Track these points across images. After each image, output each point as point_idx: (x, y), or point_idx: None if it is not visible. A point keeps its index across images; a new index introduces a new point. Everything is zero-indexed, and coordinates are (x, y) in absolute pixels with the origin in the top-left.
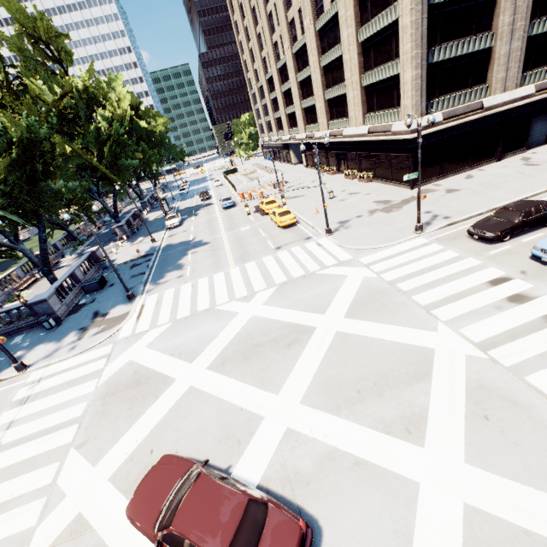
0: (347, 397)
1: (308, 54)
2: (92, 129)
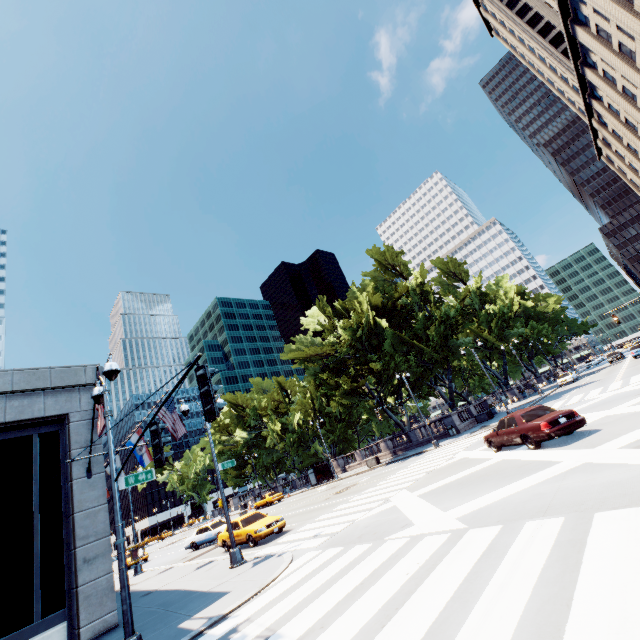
0: None
1: None
2: (482, 313)
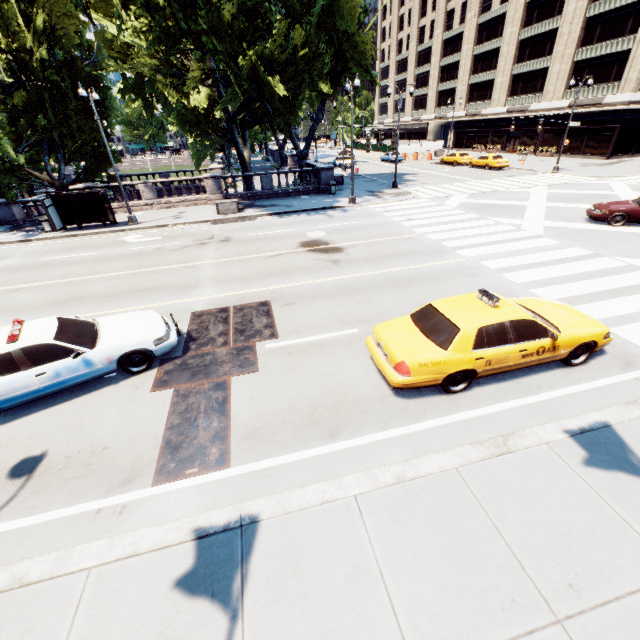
0: None
1: (504, 25)
2: None
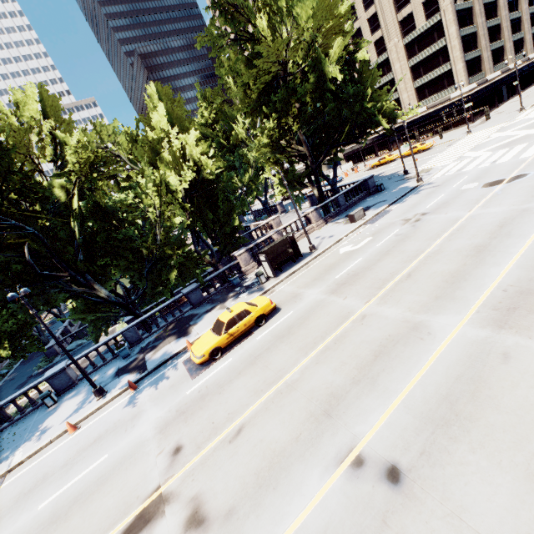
0: None
1: None
2: None
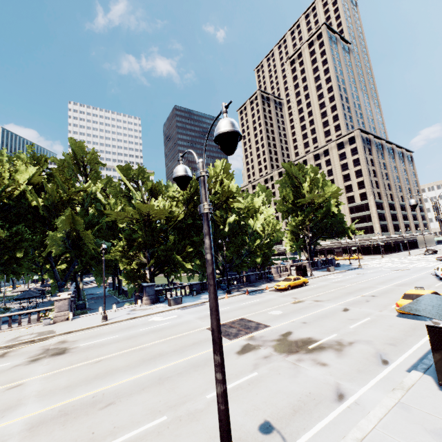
0: None
1: None
2: None
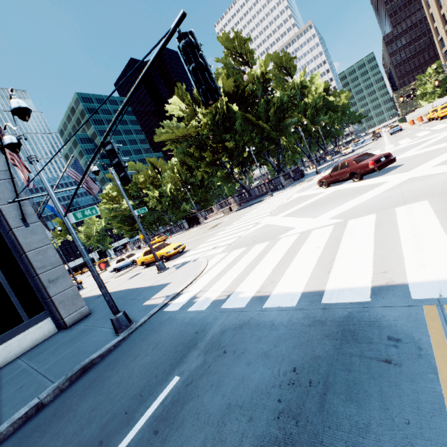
0: (446, 141)
1: None
2: (302, 103)
